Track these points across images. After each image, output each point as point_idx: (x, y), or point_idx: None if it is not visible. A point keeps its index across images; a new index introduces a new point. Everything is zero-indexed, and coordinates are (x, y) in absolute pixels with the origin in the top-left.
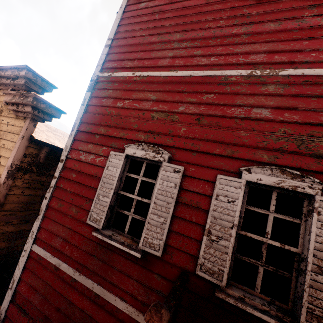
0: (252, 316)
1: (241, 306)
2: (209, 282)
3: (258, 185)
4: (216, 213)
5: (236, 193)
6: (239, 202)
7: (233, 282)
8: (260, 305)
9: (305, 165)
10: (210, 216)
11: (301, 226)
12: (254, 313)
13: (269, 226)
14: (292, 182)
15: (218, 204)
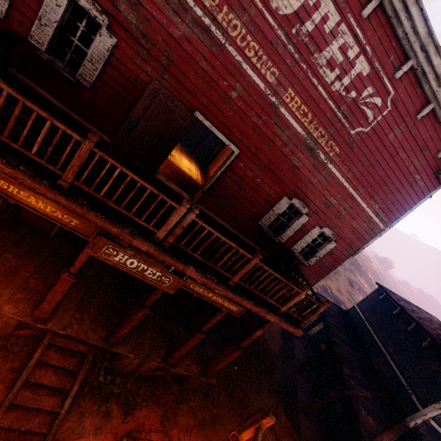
0: (57, 71)
1: (49, 61)
2: (37, 49)
3: (80, 6)
4: (47, 8)
5: (63, 2)
6: (63, 9)
7: (53, 56)
8: (61, 67)
9: (108, 8)
10: (43, 9)
11: (94, 41)
12: (55, 66)
13: (79, 34)
14: (96, 14)
15: (50, 4)
